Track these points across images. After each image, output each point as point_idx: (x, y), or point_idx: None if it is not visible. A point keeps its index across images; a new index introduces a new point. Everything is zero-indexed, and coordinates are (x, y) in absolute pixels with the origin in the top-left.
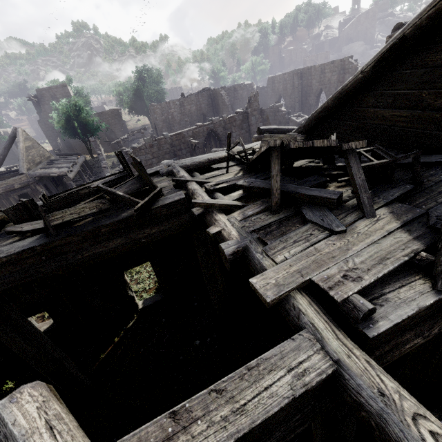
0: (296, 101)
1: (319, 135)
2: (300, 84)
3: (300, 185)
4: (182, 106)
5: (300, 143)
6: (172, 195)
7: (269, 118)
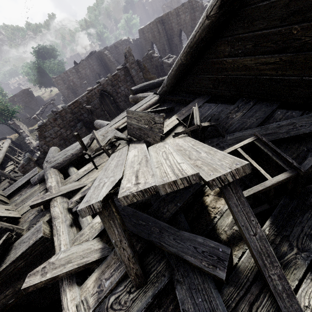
0: (165, 44)
1: (183, 91)
2: (164, 29)
3: (169, 202)
4: (78, 72)
5: (136, 193)
6: (29, 232)
7: (147, 65)
